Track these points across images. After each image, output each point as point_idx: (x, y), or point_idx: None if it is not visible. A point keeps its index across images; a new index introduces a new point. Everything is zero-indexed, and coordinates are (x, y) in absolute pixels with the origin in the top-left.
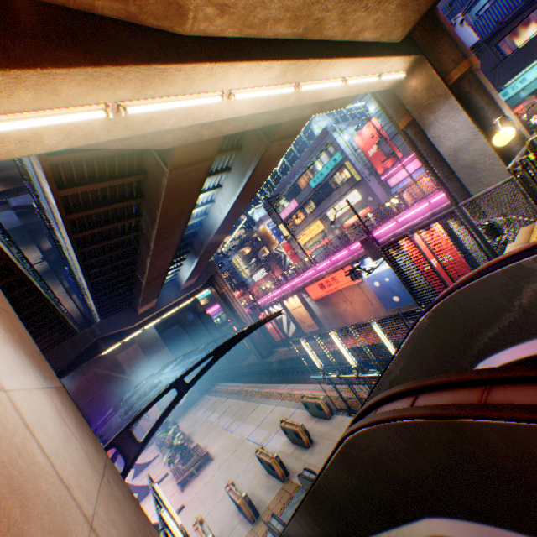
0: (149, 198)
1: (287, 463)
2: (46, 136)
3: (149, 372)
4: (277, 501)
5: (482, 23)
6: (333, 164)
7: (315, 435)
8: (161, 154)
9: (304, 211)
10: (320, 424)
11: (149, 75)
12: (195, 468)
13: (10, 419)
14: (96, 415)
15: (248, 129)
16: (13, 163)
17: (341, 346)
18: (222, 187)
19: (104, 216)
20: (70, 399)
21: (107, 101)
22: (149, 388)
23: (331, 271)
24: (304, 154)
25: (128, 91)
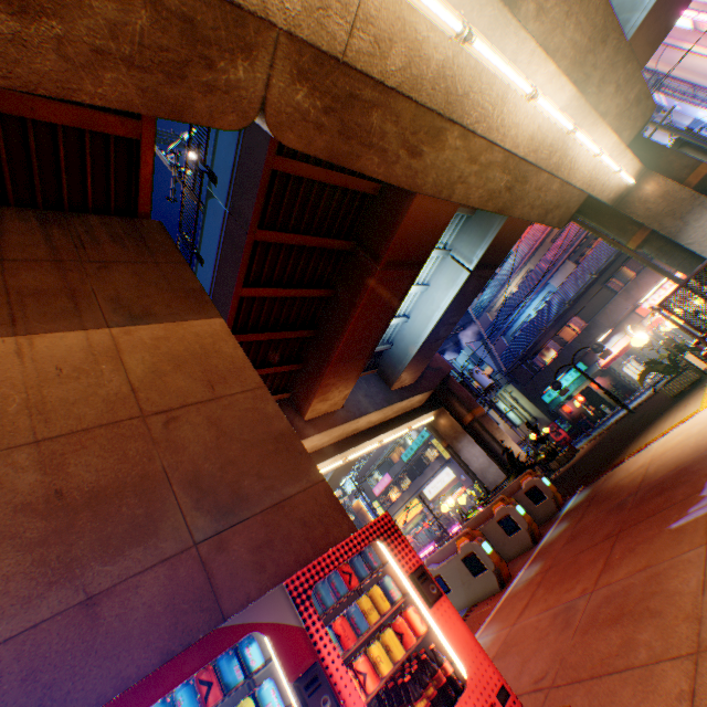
0: None
1: None
2: None
3: None
4: None
5: (513, 347)
6: (421, 439)
7: None
8: None
9: (400, 486)
10: None
11: None
12: None
13: None
14: None
15: None
16: None
17: None
18: None
19: None
20: None
21: None
22: None
23: None
24: None
25: None
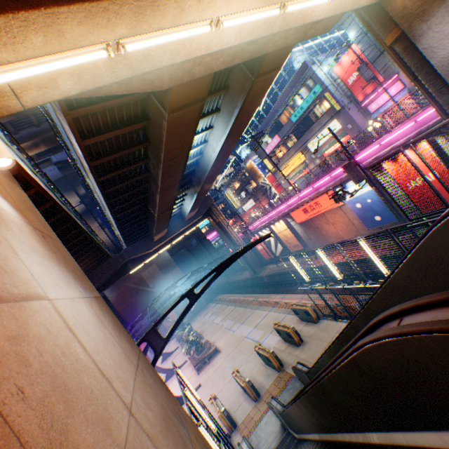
0: (153, 142)
1: (281, 357)
2: (60, 81)
3: (166, 285)
4: (274, 386)
5: None
6: (313, 96)
7: (304, 335)
8: (159, 100)
9: (286, 145)
10: (308, 327)
11: (141, 6)
12: (206, 358)
13: (53, 324)
14: (130, 317)
15: (235, 64)
16: (49, 127)
17: (328, 261)
18: (213, 128)
19: (119, 162)
20: (106, 306)
21: (107, 40)
22: (167, 298)
23: (314, 197)
24: (284, 91)
25: (124, 26)
